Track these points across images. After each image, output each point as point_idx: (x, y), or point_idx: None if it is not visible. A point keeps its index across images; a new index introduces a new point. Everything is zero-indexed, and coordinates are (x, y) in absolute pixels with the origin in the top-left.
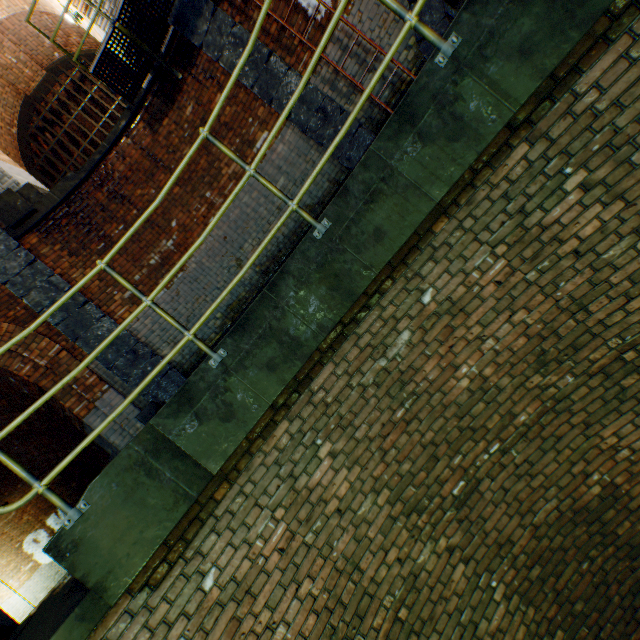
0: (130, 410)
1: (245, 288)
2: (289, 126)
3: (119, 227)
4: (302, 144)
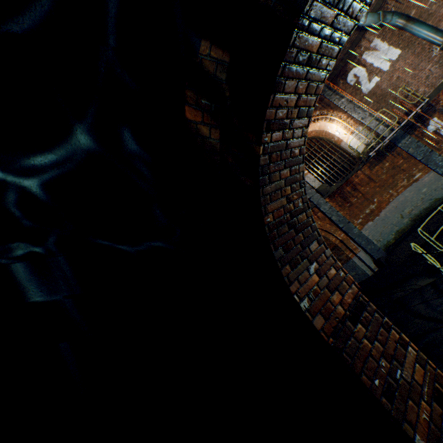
0: (367, 259)
1: (403, 225)
2: (431, 172)
3: (354, 199)
4: (436, 178)
